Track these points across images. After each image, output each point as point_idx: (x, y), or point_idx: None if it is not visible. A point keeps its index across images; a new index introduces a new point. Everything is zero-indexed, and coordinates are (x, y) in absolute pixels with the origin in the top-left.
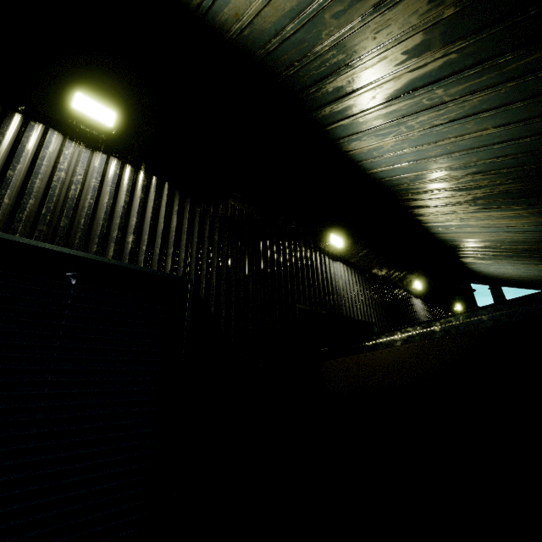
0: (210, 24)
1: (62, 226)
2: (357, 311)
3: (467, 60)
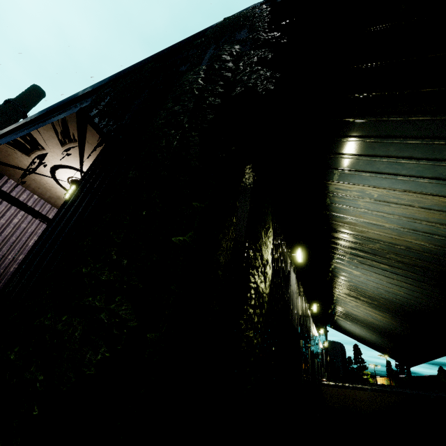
0: (329, 216)
1: (292, 315)
2: (314, 349)
3: (412, 277)
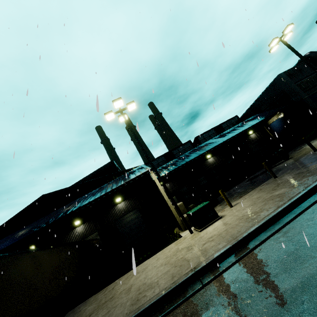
0: None
1: None
2: None
3: None
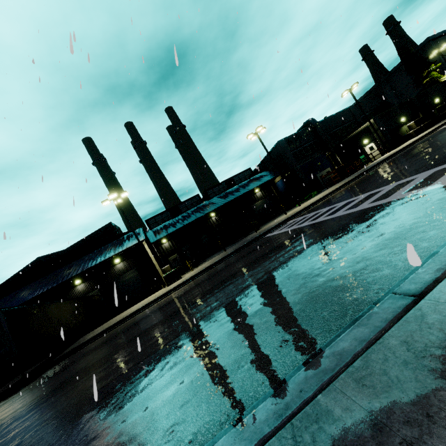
0: None
1: None
2: None
3: None
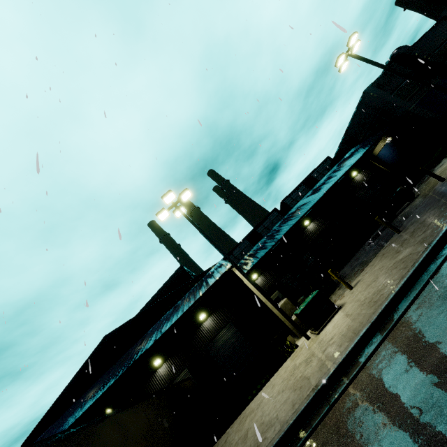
0: None
1: None
2: None
3: None
